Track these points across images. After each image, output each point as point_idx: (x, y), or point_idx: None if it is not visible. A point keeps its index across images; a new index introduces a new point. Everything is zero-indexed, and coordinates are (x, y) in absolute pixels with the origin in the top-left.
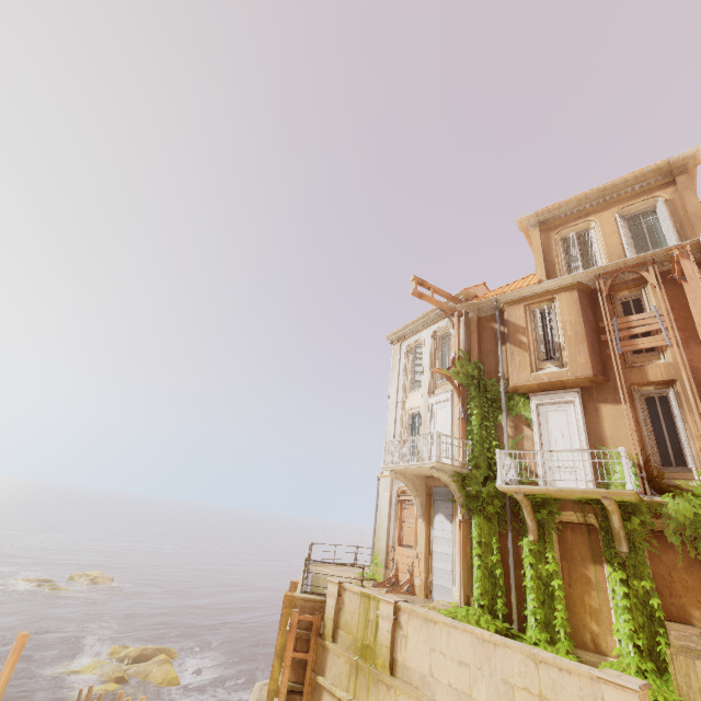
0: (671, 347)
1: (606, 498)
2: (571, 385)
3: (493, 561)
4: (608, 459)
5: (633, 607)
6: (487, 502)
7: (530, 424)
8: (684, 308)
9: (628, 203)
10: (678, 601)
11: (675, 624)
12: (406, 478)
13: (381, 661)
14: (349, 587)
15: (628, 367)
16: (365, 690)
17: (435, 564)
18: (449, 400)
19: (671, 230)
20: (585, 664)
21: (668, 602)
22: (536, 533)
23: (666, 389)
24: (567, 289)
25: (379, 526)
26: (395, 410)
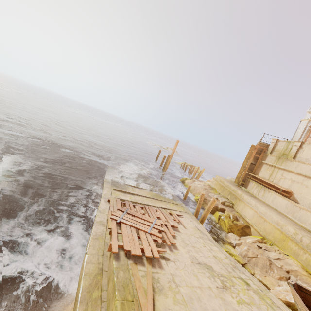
0: None
1: None
2: None
3: None
4: None
5: None
6: None
7: None
8: None
9: None
10: None
11: None
12: None
13: (290, 156)
14: (281, 140)
15: None
16: (280, 163)
17: None
18: None
19: None
20: None
21: None
22: None
23: None
24: None
25: (294, 138)
26: None
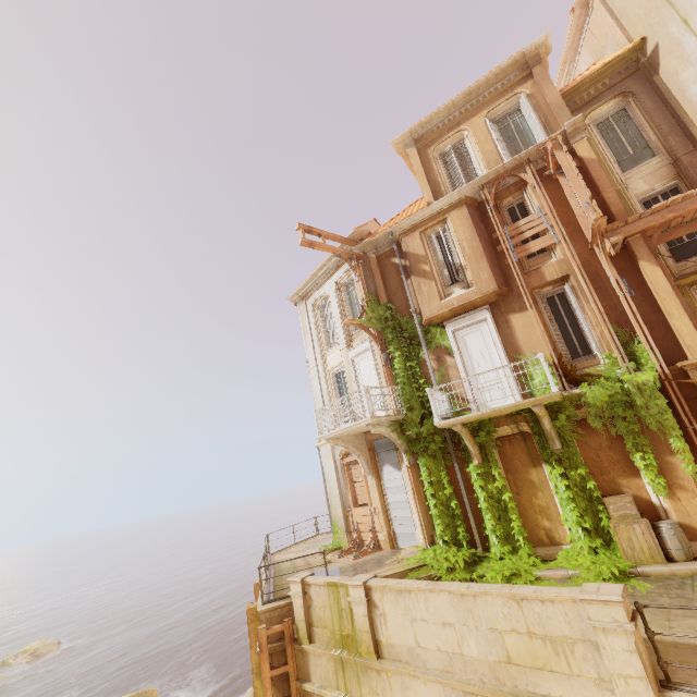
0: (560, 244)
1: (536, 406)
2: (480, 303)
3: (447, 495)
4: (527, 366)
5: (575, 496)
6: (429, 440)
7: (451, 352)
8: (563, 203)
9: (494, 104)
10: (608, 477)
11: (611, 499)
12: (345, 441)
13: (365, 647)
14: (313, 581)
15: (526, 273)
16: (356, 682)
17: (393, 514)
18: (368, 349)
19: (538, 126)
20: (545, 559)
21: (601, 480)
22: (479, 457)
23: (562, 286)
24: (457, 206)
25: (331, 494)
26: (318, 373)
